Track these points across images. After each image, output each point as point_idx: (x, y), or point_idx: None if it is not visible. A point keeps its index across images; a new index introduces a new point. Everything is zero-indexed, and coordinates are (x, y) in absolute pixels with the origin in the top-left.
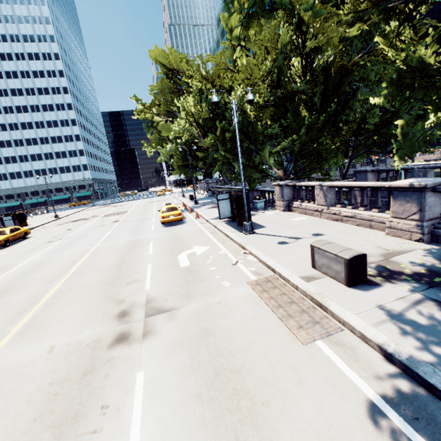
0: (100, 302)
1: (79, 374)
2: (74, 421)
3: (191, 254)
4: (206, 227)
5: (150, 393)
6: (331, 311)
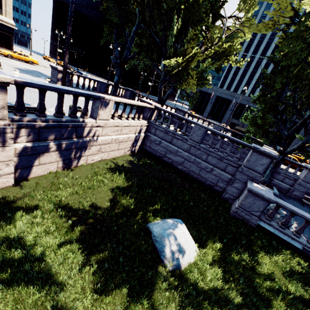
0: None
1: None
2: None
3: None
4: None
5: None
6: None
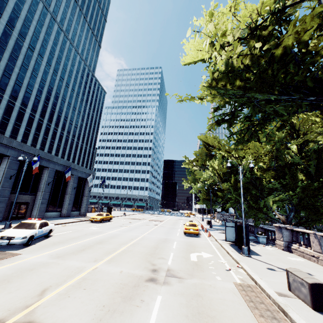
0: (143, 261)
1: (132, 285)
2: (130, 299)
3: (199, 256)
4: (214, 244)
5: (163, 305)
6: (289, 315)
